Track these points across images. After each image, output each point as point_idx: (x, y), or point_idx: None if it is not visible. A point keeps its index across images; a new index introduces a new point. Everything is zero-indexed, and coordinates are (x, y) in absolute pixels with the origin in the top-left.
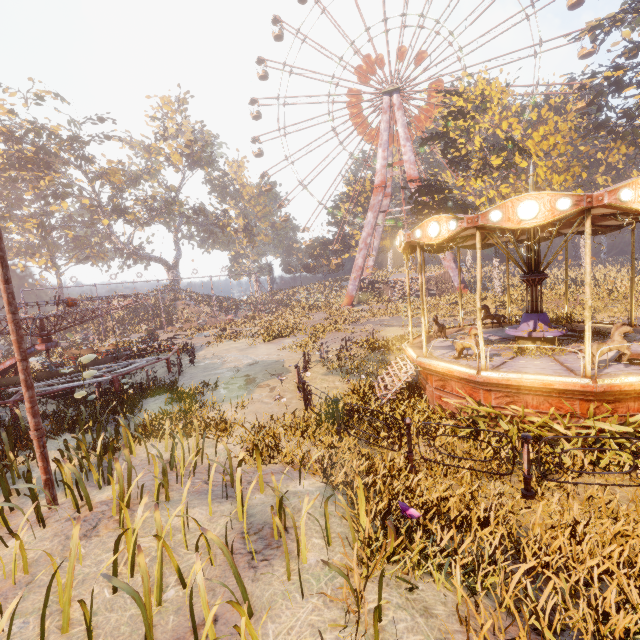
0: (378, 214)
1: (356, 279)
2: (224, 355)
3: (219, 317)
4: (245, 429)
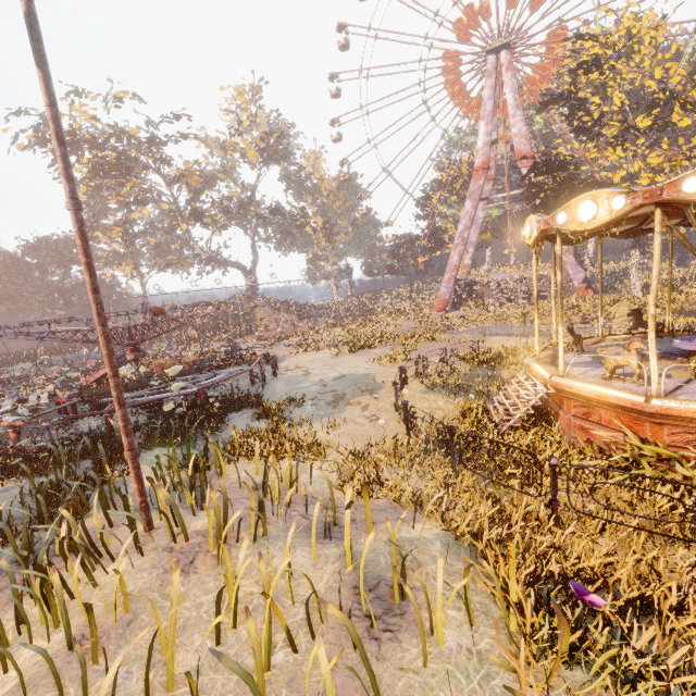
0: (478, 202)
1: (450, 280)
2: (307, 367)
3: (298, 325)
4: (340, 454)
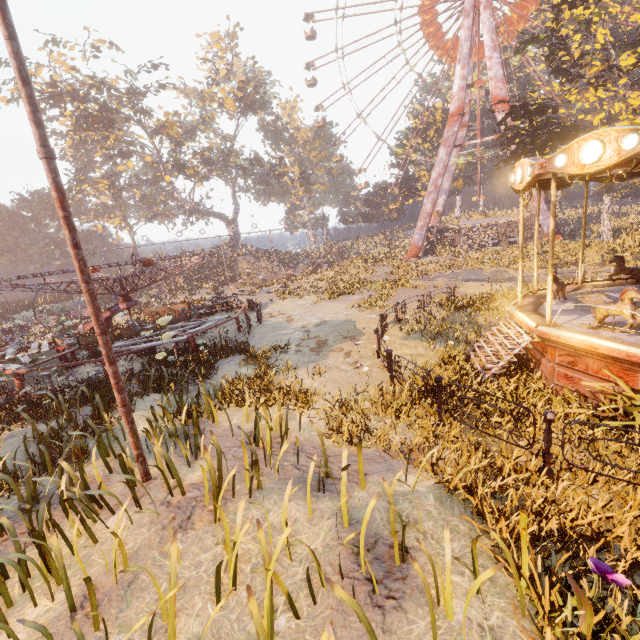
0: (452, 149)
1: (423, 228)
2: (290, 313)
3: (279, 272)
4: (326, 401)
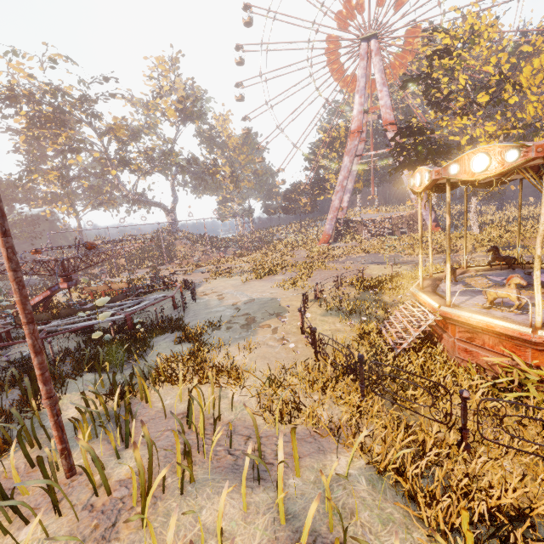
0: (354, 158)
1: (333, 219)
2: (221, 292)
3: (211, 254)
4: (257, 378)
